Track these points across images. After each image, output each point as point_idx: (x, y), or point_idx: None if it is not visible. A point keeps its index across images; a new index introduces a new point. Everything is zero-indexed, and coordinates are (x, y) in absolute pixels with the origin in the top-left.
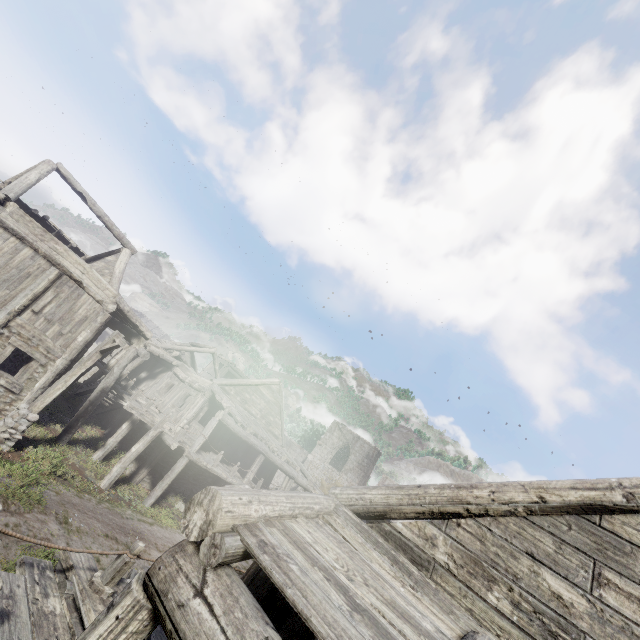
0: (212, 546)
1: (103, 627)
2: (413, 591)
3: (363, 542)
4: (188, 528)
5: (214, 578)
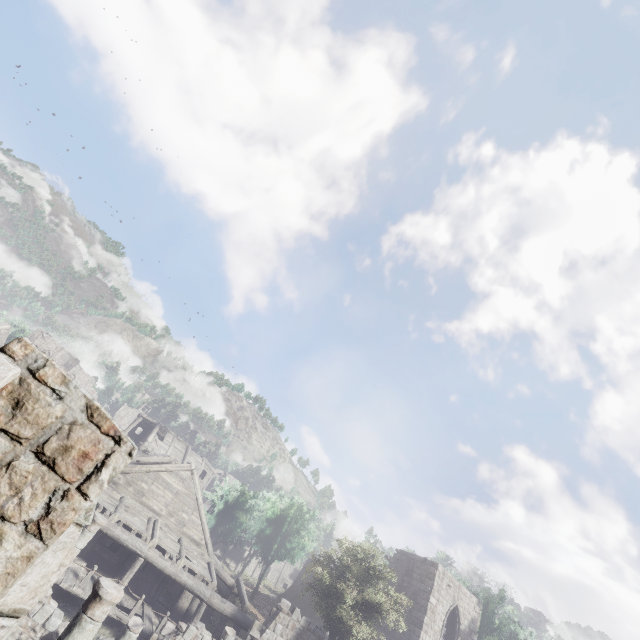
0: None
1: None
2: (113, 491)
3: None
4: None
5: None
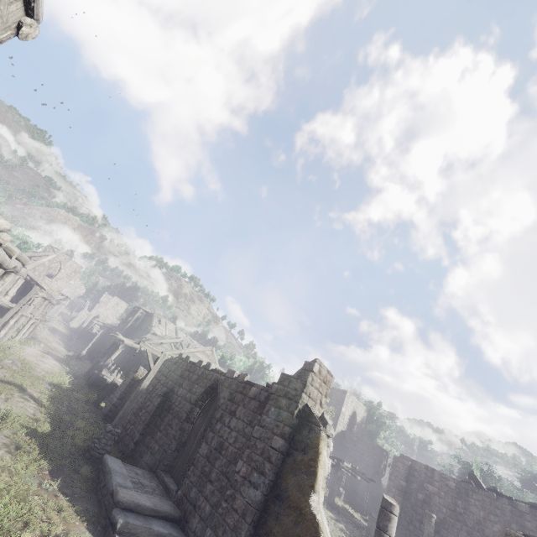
0: None
1: None
2: None
3: None
4: None
5: None
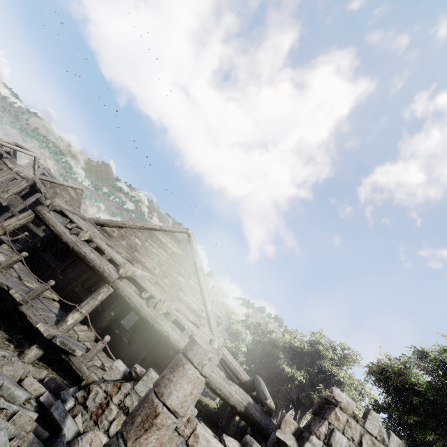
0: (52, 207)
1: (23, 215)
2: (103, 237)
3: (94, 227)
4: (46, 203)
5: (52, 212)
